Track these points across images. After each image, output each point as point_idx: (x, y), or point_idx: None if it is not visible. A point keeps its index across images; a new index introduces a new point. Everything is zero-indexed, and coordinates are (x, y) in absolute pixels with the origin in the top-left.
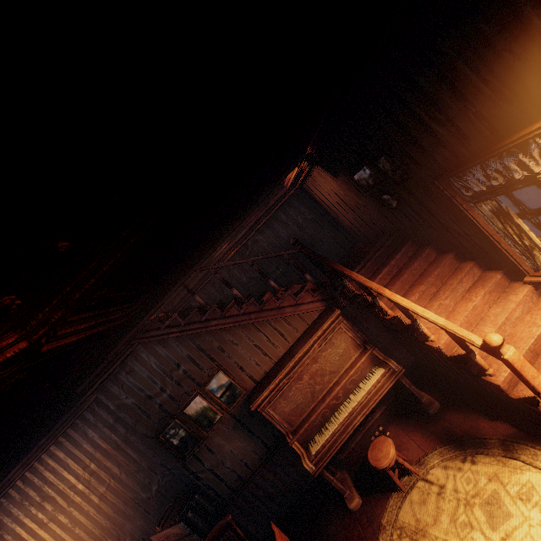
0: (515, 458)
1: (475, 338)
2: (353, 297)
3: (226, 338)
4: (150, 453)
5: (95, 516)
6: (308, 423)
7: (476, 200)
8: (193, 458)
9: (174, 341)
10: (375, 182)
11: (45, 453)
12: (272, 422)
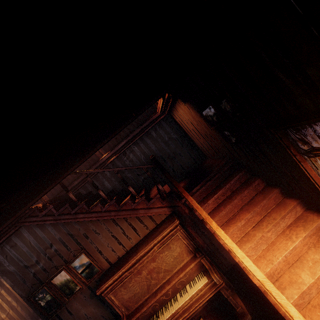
0: None
1: (294, 313)
2: (192, 209)
3: (90, 228)
4: None
5: None
6: (140, 313)
7: (312, 155)
8: (56, 316)
9: (50, 226)
10: (218, 119)
11: None
12: (112, 305)
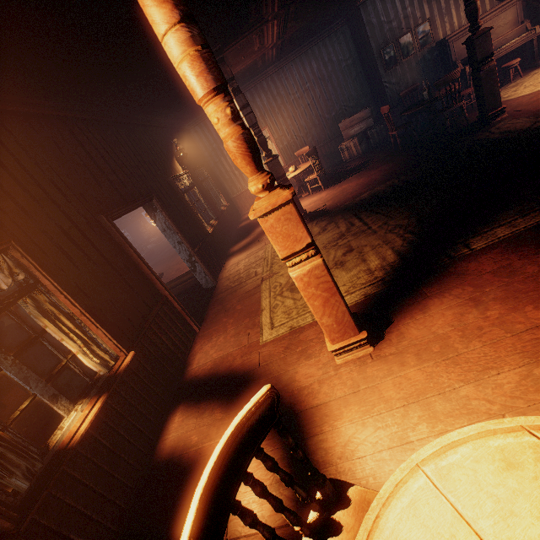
0: None
1: None
2: None
3: None
4: (339, 91)
5: (299, 118)
6: None
7: None
8: (389, 74)
9: None
10: None
11: (286, 66)
12: (451, 52)
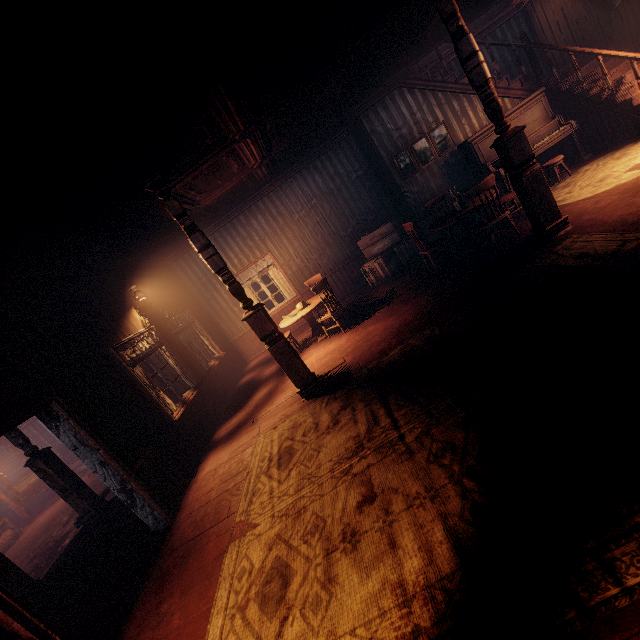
0: (639, 142)
1: None
2: (554, 86)
3: (452, 102)
4: (353, 205)
5: (308, 238)
6: None
7: None
8: (409, 182)
9: (419, 93)
10: None
11: (285, 183)
12: (477, 154)
